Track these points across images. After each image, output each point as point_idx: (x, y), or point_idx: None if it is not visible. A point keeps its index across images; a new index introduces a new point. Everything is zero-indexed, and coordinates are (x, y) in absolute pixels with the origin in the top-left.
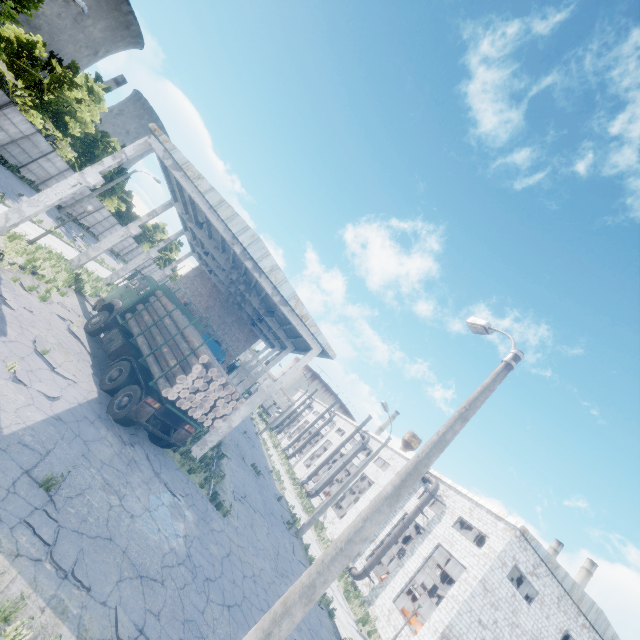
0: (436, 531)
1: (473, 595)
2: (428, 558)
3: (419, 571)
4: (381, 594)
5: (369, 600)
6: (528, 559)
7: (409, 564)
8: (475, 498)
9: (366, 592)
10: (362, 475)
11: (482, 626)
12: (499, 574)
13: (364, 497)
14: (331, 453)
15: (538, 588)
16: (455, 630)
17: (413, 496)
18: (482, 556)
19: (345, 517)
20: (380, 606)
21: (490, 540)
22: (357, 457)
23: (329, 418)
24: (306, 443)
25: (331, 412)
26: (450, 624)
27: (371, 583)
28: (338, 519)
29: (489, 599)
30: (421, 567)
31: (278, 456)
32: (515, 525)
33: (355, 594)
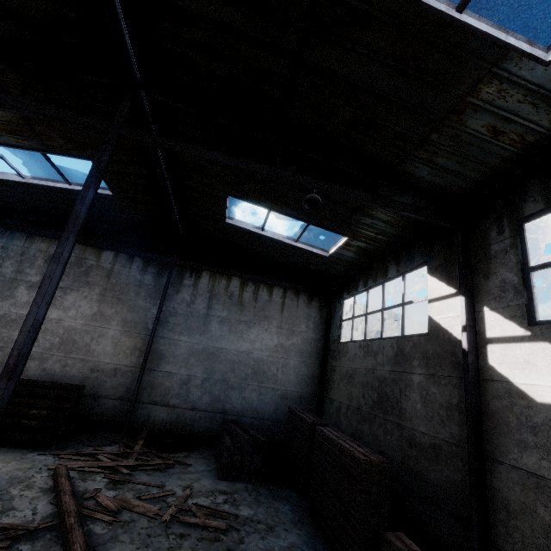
0: None
1: None
2: None
3: None
4: None
5: None
6: None
7: None
8: None
9: None
10: None
11: None
12: None
13: None
14: None
15: None
16: None
17: None
18: None
19: None
20: None
21: None
22: None
23: None
24: None
25: None
26: None
27: None
28: None
29: None
30: None
31: None
32: None
33: None
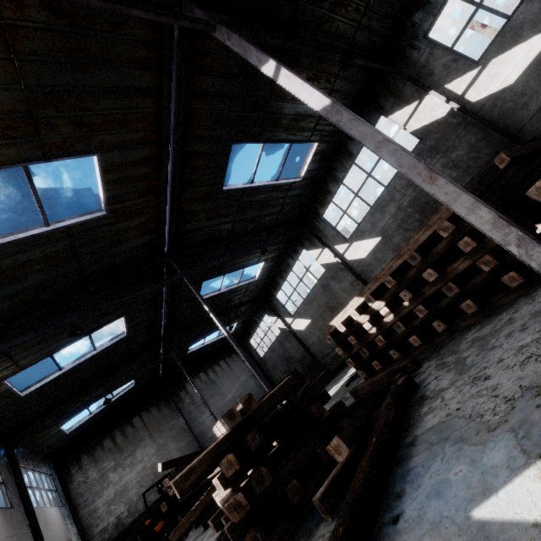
0: None
1: None
2: None
3: None
4: None
5: None
6: None
7: None
8: None
9: None
10: None
11: None
12: None
13: None
14: None
15: None
16: None
17: None
18: None
19: None
20: None
21: None
22: None
23: None
24: None
25: None
26: None
27: None
28: None
29: None
30: None
31: None
32: None
33: None
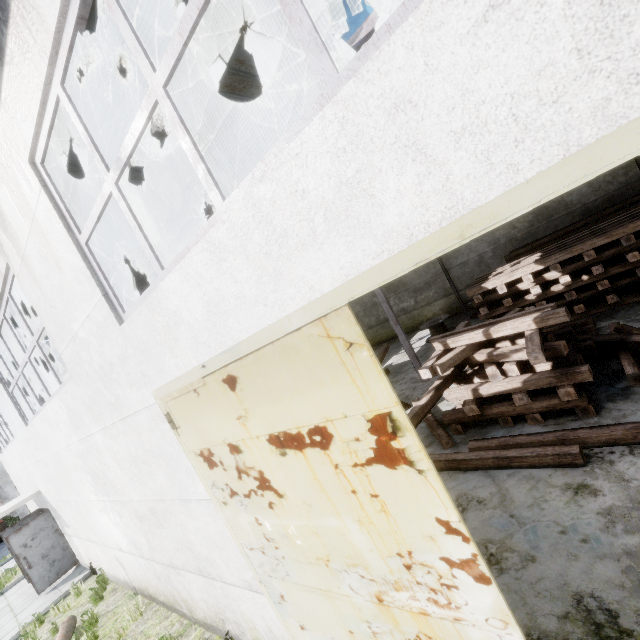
0: None
1: None
2: None
3: None
4: None
5: None
6: None
7: None
8: None
9: None
10: None
11: None
12: None
13: None
14: None
15: None
16: None
17: None
18: None
19: None
20: None
21: None
22: None
23: None
24: None
25: None
26: None
27: None
28: None
29: None
30: None
31: None
32: None
33: None
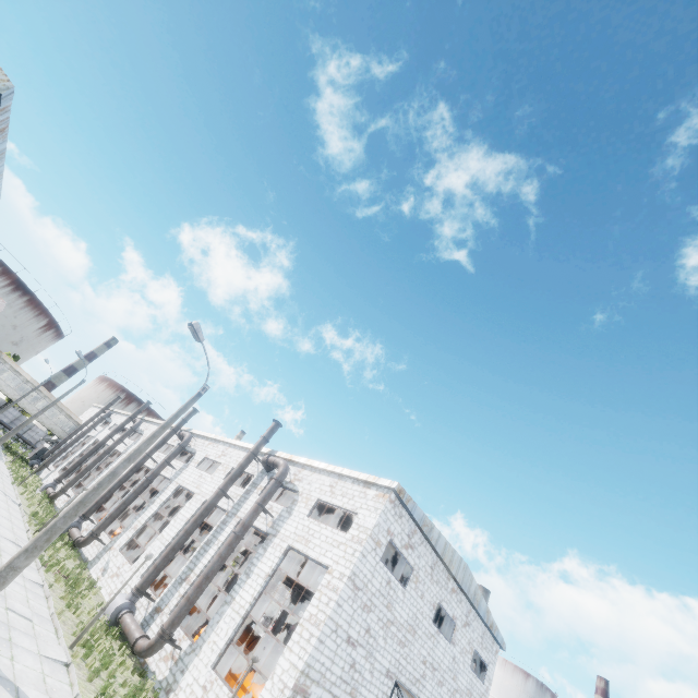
0: (285, 530)
1: (340, 604)
2: (273, 574)
3: (258, 599)
4: (192, 664)
5: (169, 684)
6: (403, 528)
7: (243, 594)
8: (337, 469)
9: (165, 671)
10: (177, 489)
11: (352, 645)
12: (372, 560)
13: (177, 518)
14: (128, 471)
15: (413, 563)
16: (314, 671)
17: (252, 494)
18: (350, 542)
19: (141, 558)
20: (189, 687)
21: (359, 517)
22: (170, 466)
23: (132, 426)
24: (88, 469)
25: (136, 418)
26: (307, 666)
27: (176, 651)
28: (128, 566)
29: (360, 601)
30: (262, 591)
31: (21, 496)
32: (390, 486)
33: (133, 689)
